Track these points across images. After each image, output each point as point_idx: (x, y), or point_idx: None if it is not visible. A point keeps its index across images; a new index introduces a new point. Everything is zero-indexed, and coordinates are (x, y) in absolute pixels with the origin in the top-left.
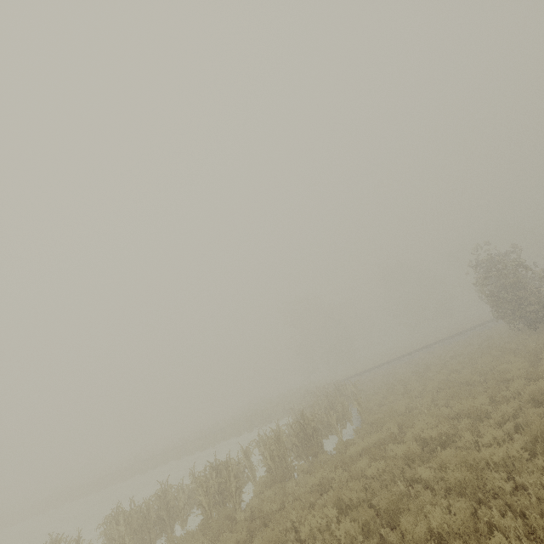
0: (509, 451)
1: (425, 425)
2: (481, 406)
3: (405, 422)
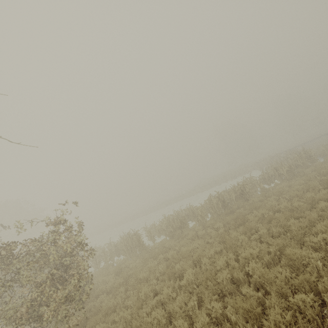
0: None
1: None
2: None
3: None
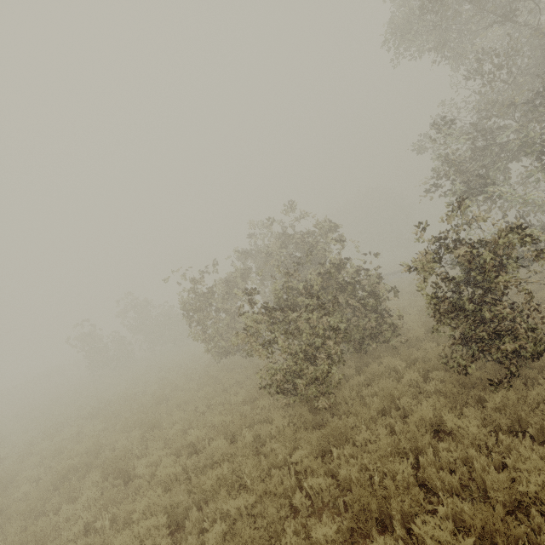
0: None
1: None
2: None
3: None
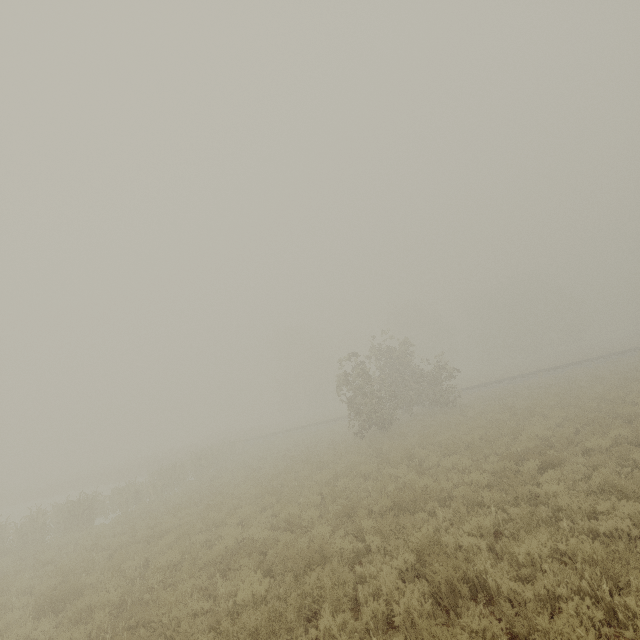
0: (22, 585)
1: (108, 533)
2: (142, 528)
3: (112, 524)
